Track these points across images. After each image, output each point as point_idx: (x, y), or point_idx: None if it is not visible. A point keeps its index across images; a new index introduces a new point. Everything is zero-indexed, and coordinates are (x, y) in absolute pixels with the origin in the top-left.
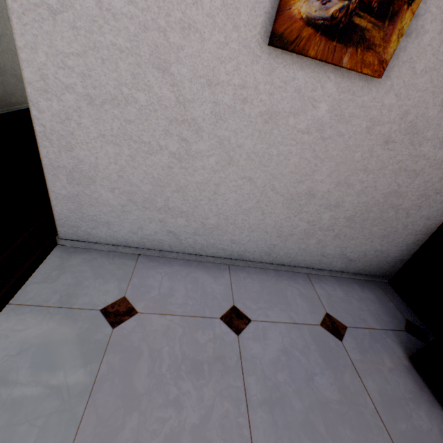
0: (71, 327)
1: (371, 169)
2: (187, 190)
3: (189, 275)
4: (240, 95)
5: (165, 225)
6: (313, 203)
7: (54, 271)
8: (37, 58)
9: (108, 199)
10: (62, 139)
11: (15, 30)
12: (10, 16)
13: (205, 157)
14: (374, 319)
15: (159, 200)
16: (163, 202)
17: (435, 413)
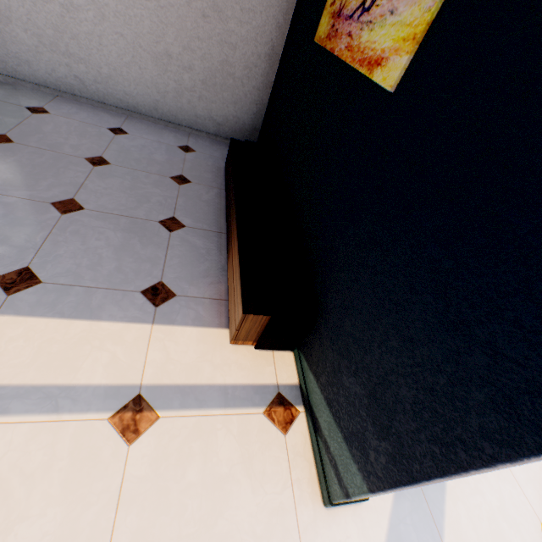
0: (6, 108)
1: (202, 38)
2: (80, 39)
3: (94, 112)
4: None
5: (72, 70)
6: (174, 64)
7: None
8: None
9: (24, 39)
10: None
11: None
12: None
13: (85, 11)
14: (220, 155)
15: (62, 45)
16: (65, 48)
17: (218, 177)
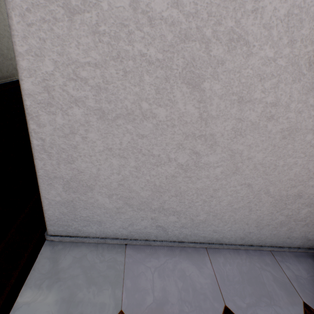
0: None
1: None
2: (186, 194)
3: (176, 268)
4: (268, 112)
5: (156, 221)
6: (297, 202)
7: (44, 281)
8: (41, 66)
9: (104, 203)
10: (62, 152)
11: (15, 31)
12: (9, 11)
13: (212, 167)
14: None
15: (155, 203)
16: (159, 204)
17: None
